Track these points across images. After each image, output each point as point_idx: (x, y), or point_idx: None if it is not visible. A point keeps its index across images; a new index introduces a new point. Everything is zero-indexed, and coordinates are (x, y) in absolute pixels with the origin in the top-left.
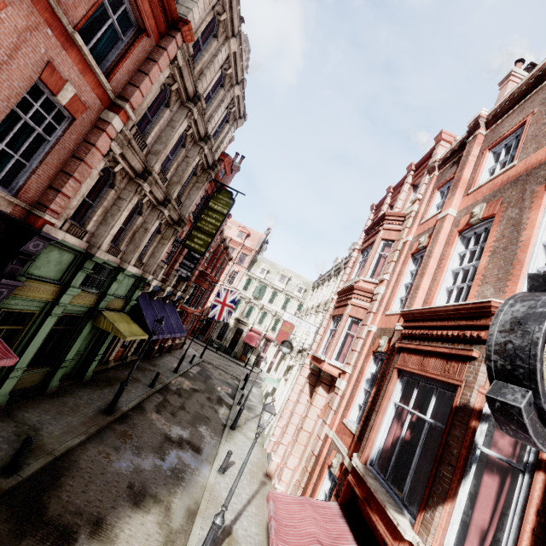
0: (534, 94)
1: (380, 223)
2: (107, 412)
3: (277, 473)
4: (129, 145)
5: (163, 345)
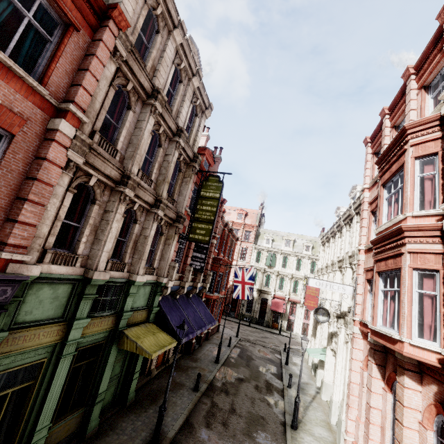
0: None
1: (399, 143)
2: None
3: None
4: (94, 153)
5: (200, 336)
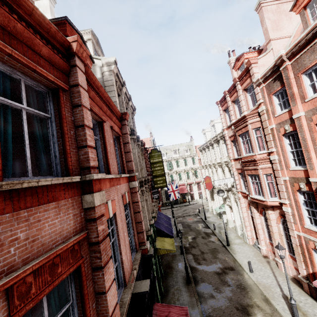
0: (316, 42)
1: (243, 120)
2: (189, 283)
3: (269, 253)
4: None
5: None
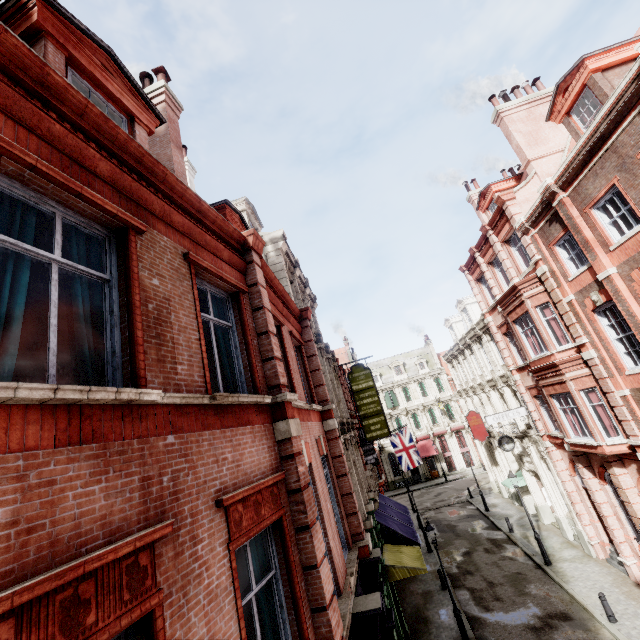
0: (596, 162)
1: (514, 294)
2: None
3: None
4: None
5: None
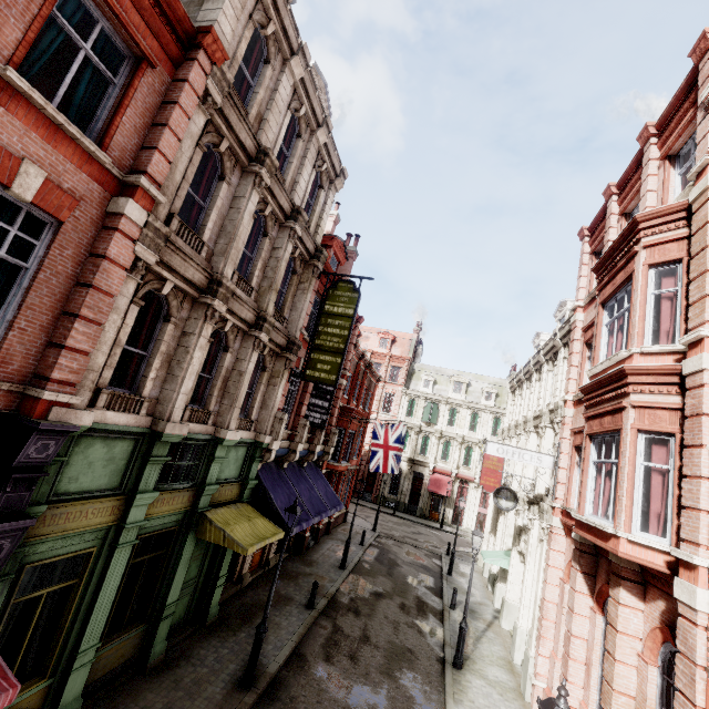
0: None
1: (627, 243)
2: (245, 685)
3: None
4: (171, 247)
5: (317, 527)
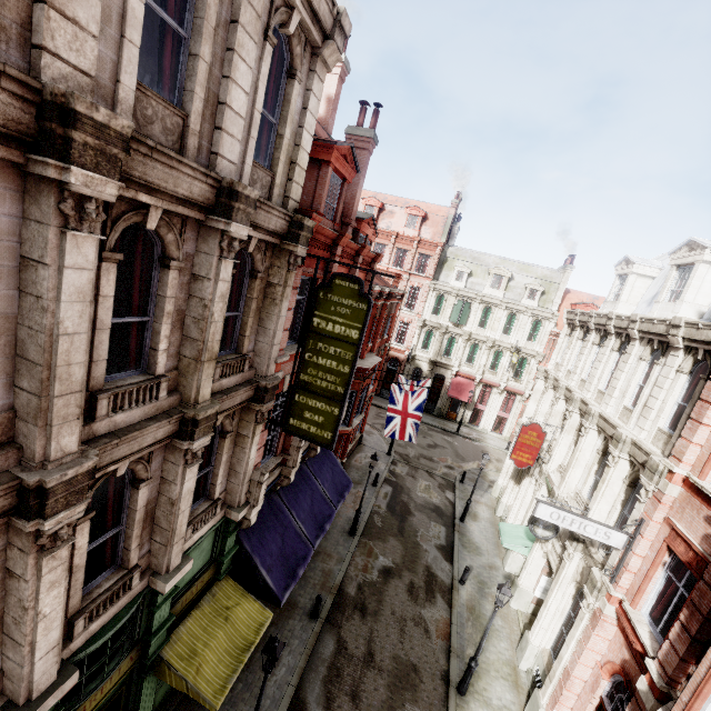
0: None
1: None
2: None
3: None
4: None
5: None
